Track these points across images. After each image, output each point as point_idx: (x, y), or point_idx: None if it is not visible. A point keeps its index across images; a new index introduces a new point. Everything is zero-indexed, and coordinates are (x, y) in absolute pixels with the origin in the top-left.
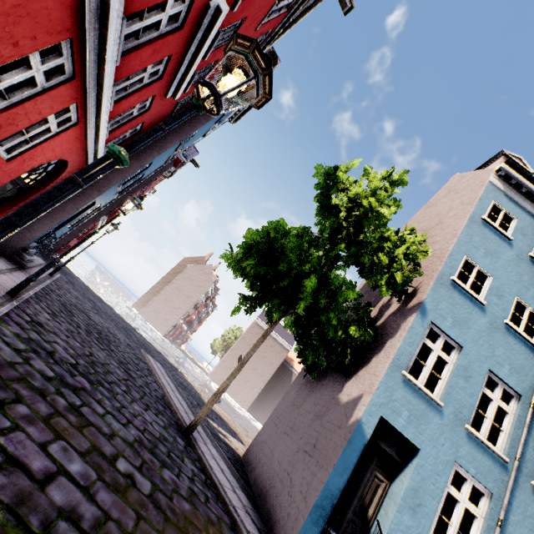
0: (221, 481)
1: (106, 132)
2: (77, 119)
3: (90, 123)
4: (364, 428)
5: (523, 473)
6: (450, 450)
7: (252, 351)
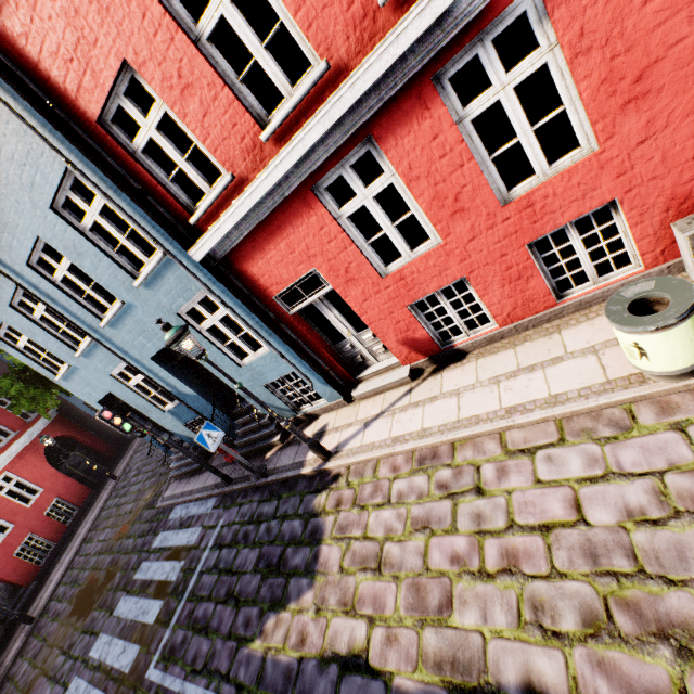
0: None
1: (8, 450)
2: (4, 472)
3: (4, 465)
4: None
5: (98, 328)
6: (103, 375)
7: None
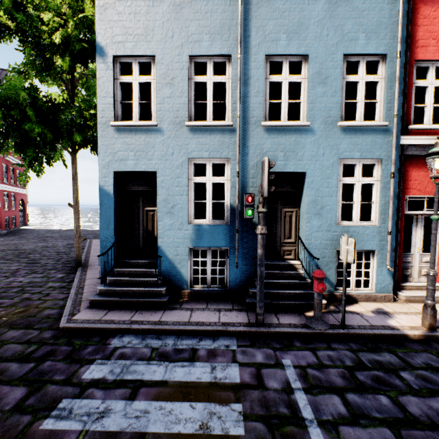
0: (89, 278)
1: None
2: None
3: None
4: (106, 189)
5: (252, 123)
6: (180, 153)
7: (74, 195)
